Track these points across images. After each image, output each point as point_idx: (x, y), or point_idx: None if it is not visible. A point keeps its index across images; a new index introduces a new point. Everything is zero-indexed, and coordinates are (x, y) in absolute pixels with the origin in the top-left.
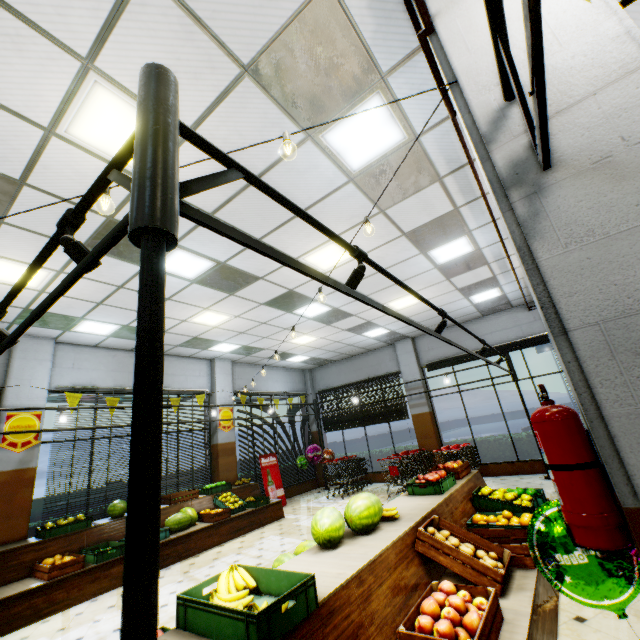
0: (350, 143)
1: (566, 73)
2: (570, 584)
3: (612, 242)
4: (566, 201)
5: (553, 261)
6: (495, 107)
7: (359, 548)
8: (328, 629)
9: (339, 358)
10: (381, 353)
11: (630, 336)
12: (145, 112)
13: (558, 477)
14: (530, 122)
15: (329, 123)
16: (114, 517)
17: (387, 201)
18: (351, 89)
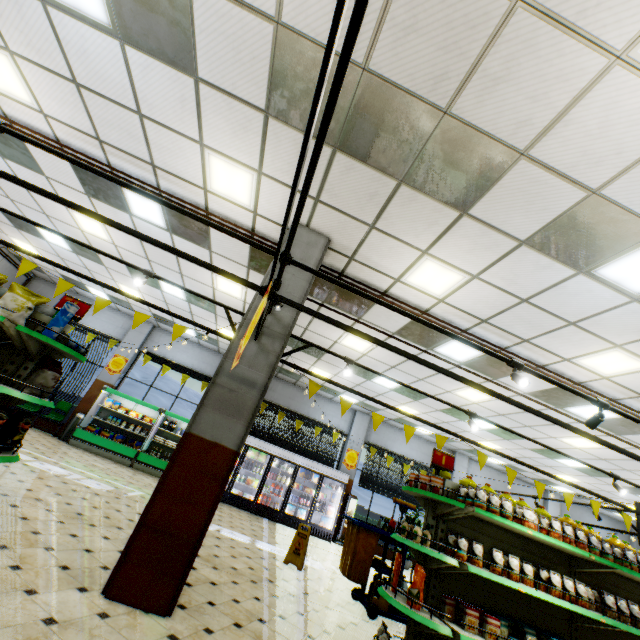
0: None
1: None
2: None
3: None
4: None
5: None
6: None
7: None
8: None
9: None
10: None
11: None
12: (639, 516)
13: None
14: None
15: None
16: None
17: None
18: None
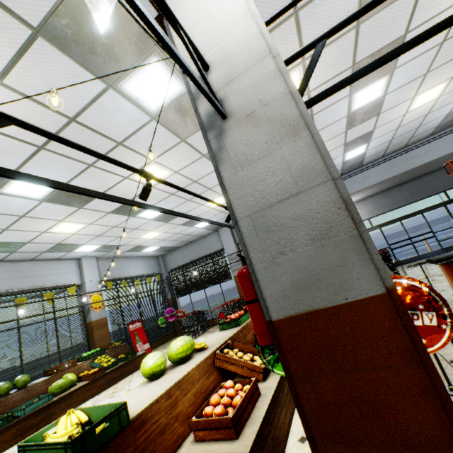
0: (144, 91)
1: (233, 56)
2: (277, 366)
3: (256, 165)
4: (235, 140)
5: (230, 178)
6: (199, 75)
7: (174, 374)
8: (140, 434)
9: (182, 245)
10: (210, 238)
11: (264, 221)
12: None
13: (249, 308)
14: (210, 88)
15: (123, 76)
16: (0, 396)
17: (185, 133)
18: (133, 51)
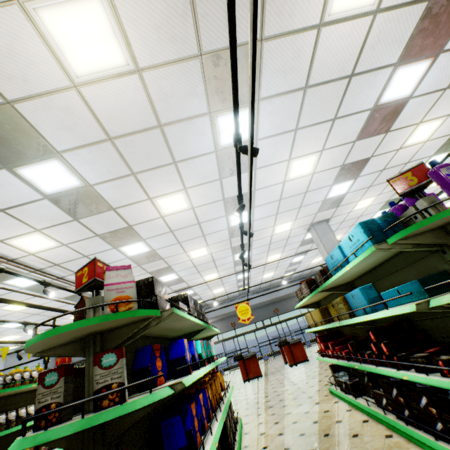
0: None
1: None
2: None
3: None
4: None
5: None
6: None
7: None
8: None
9: None
10: None
11: None
12: None
13: None
14: None
15: None
16: None
17: None
18: None
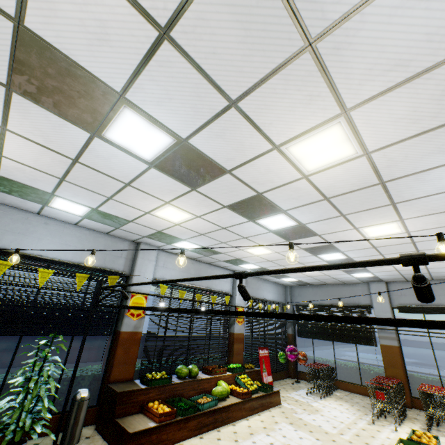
0: None
1: None
2: None
3: None
4: None
5: None
6: None
7: None
8: None
9: (317, 283)
10: (354, 287)
11: None
12: None
13: None
14: None
15: None
16: (180, 377)
17: None
18: None
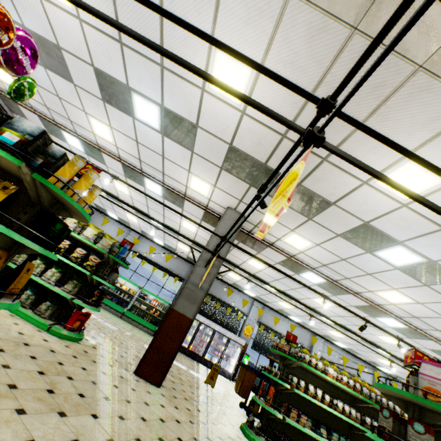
0: None
1: None
2: None
3: None
4: None
5: None
6: None
7: None
8: None
9: None
10: None
11: None
12: None
13: None
14: None
15: None
16: None
17: None
18: None
